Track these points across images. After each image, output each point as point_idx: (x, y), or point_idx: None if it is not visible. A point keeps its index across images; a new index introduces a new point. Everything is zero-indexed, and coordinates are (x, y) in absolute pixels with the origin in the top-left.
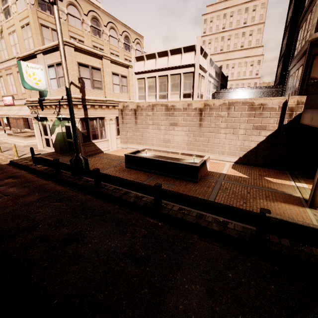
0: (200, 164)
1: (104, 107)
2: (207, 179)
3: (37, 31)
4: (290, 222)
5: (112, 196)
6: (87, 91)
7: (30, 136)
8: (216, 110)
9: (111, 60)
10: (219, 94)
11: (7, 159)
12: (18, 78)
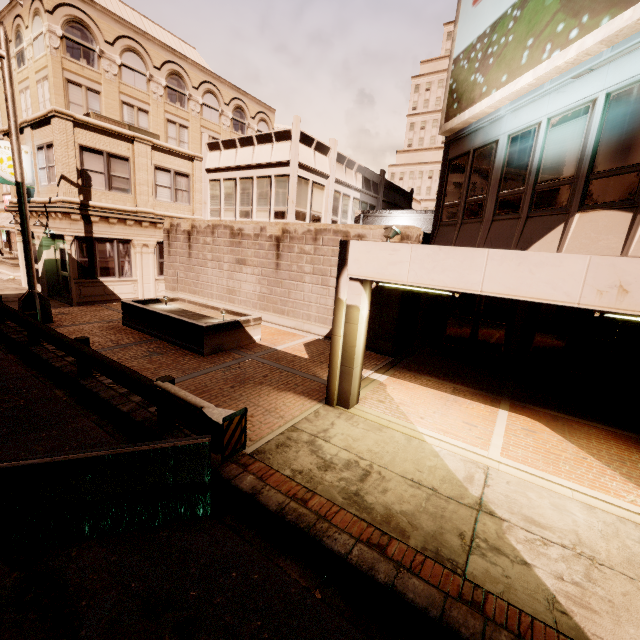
0: (214, 325)
1: (131, 222)
2: (233, 353)
3: (58, 90)
4: (170, 393)
5: (40, 357)
6: (96, 193)
7: None
8: (299, 241)
9: (154, 146)
10: (367, 218)
11: None
12: None
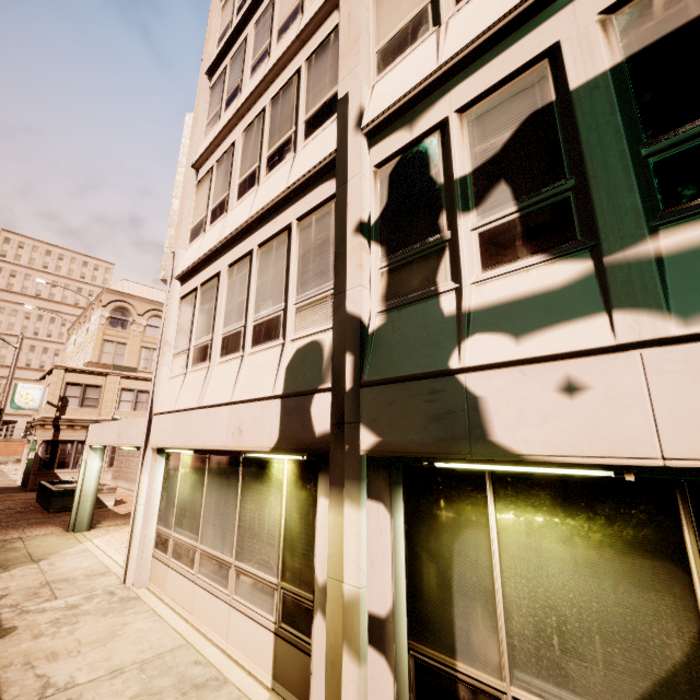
0: (65, 490)
1: None
2: None
3: (97, 346)
4: None
5: None
6: (70, 410)
7: None
8: None
9: (124, 376)
10: None
11: None
12: None
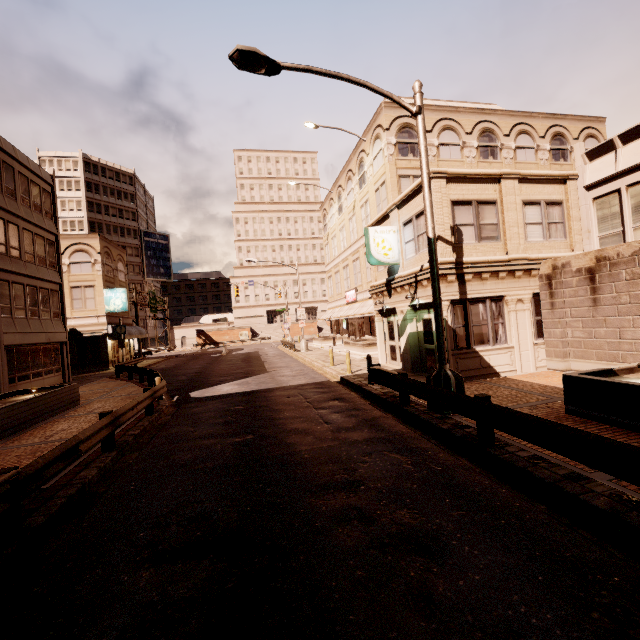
0: None
1: (503, 274)
2: None
3: (393, 187)
4: None
5: (527, 473)
6: (467, 248)
7: (370, 344)
8: None
9: (520, 179)
10: None
11: (338, 375)
12: (365, 261)
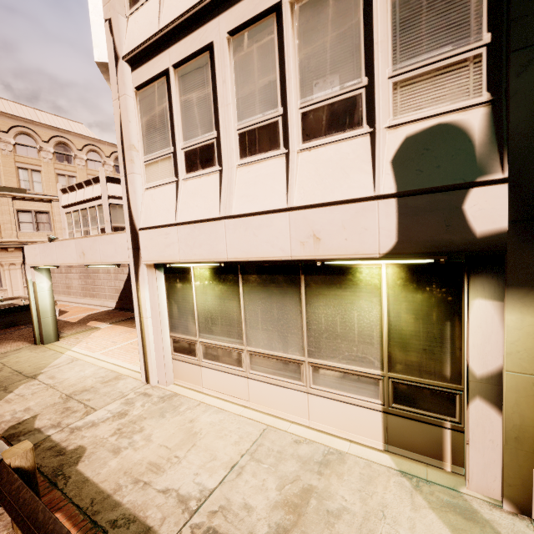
0: (5, 308)
1: None
2: (23, 326)
3: None
4: None
5: None
6: None
7: None
8: None
9: (15, 197)
10: None
11: None
12: None
